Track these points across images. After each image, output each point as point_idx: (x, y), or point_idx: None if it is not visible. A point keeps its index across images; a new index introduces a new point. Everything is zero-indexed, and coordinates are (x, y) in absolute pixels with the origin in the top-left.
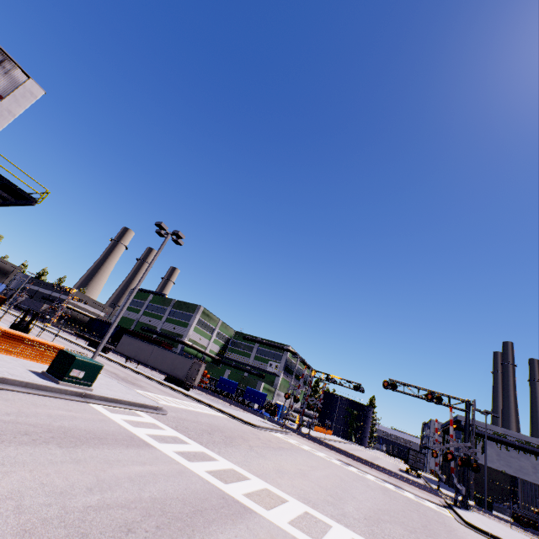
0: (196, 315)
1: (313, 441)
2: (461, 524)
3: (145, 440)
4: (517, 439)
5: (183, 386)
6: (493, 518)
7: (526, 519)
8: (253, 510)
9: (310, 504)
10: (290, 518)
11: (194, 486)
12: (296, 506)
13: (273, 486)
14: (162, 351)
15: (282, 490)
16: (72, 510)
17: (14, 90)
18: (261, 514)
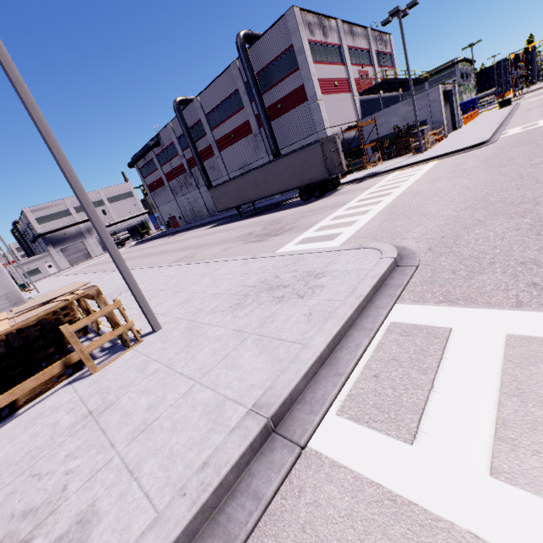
0: None
1: (541, 89)
2: None
3: None
4: None
5: None
6: None
7: None
8: None
9: None
10: None
11: None
12: None
13: None
14: None
15: None
16: None
17: (391, 46)
18: None
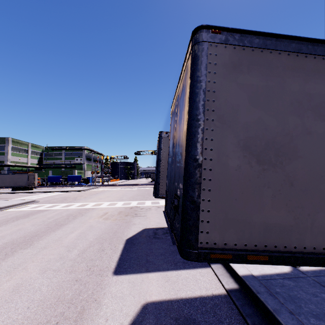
0: (8, 145)
1: (111, 186)
2: None
3: (45, 209)
4: None
5: (28, 189)
6: None
7: None
8: (95, 207)
9: (112, 201)
10: (106, 205)
11: (75, 210)
12: (107, 203)
13: (99, 202)
14: None
15: (102, 202)
16: (51, 221)
17: None
18: (98, 207)
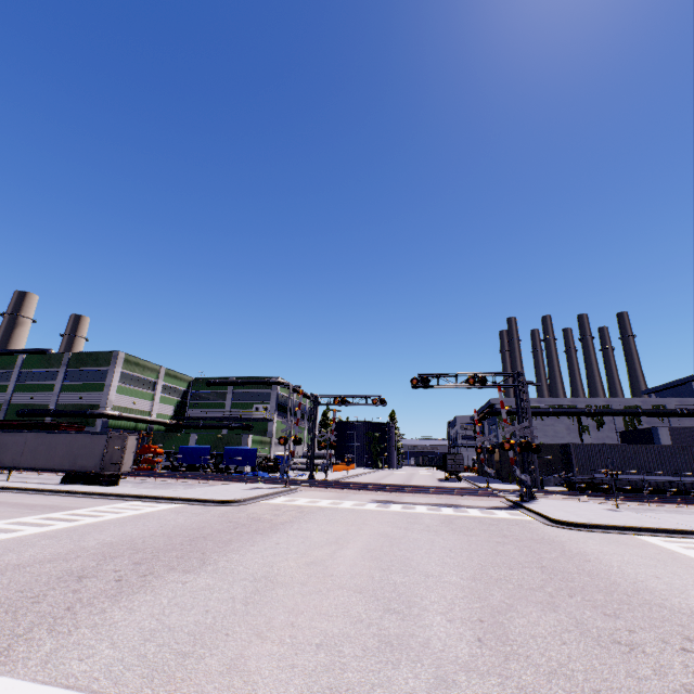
0: (114, 368)
1: (334, 488)
2: (552, 526)
3: None
4: (550, 405)
5: (104, 482)
6: (556, 497)
7: (583, 484)
8: None
9: None
10: None
11: None
12: None
13: None
14: (45, 437)
15: None
16: None
17: None
18: None
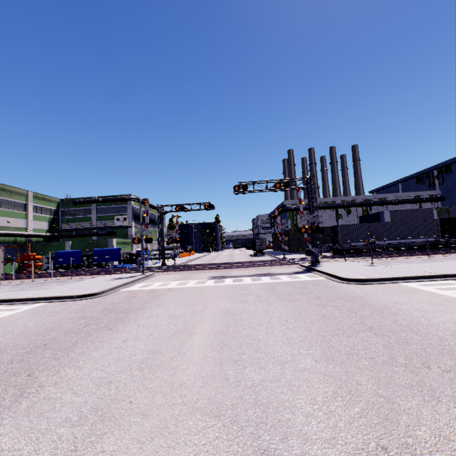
0: None
1: (181, 271)
2: (343, 283)
3: None
4: (320, 203)
5: None
6: (330, 260)
7: (344, 250)
8: None
9: None
10: None
11: None
12: None
13: None
14: None
15: None
16: None
17: None
18: None
